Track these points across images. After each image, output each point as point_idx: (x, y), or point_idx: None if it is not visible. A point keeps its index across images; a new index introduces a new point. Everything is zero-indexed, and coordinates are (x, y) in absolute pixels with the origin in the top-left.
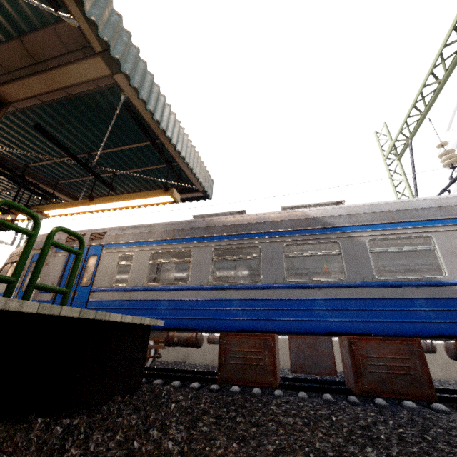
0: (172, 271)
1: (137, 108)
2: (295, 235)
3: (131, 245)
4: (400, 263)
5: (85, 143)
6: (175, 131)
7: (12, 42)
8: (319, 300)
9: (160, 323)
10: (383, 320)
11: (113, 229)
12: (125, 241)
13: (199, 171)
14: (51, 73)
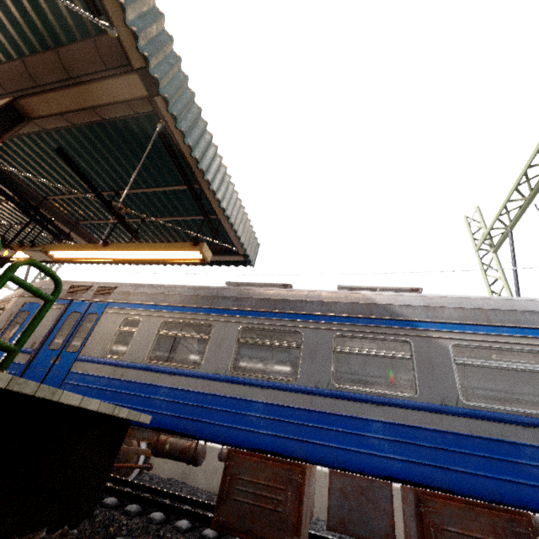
0: (192, 351)
1: (175, 141)
2: (351, 323)
3: (141, 308)
4: (495, 387)
5: (114, 179)
6: (218, 177)
7: (48, 53)
8: (376, 422)
9: (144, 419)
10: (472, 472)
11: (126, 285)
12: (135, 301)
13: (242, 230)
14: (81, 89)
